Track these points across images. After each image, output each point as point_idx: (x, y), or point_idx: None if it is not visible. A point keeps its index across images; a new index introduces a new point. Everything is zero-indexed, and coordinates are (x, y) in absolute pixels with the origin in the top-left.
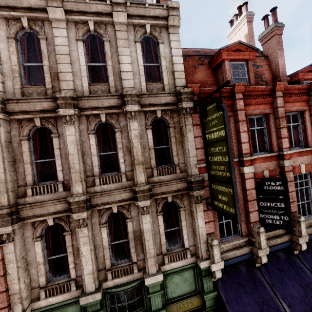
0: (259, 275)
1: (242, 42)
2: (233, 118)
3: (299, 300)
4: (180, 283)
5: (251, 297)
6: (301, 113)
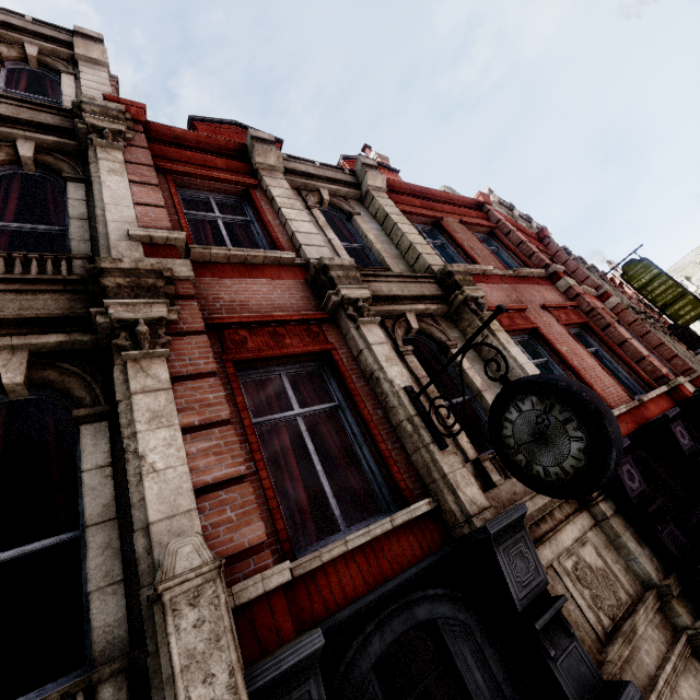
0: None
1: None
2: None
3: None
4: None
5: None
6: None
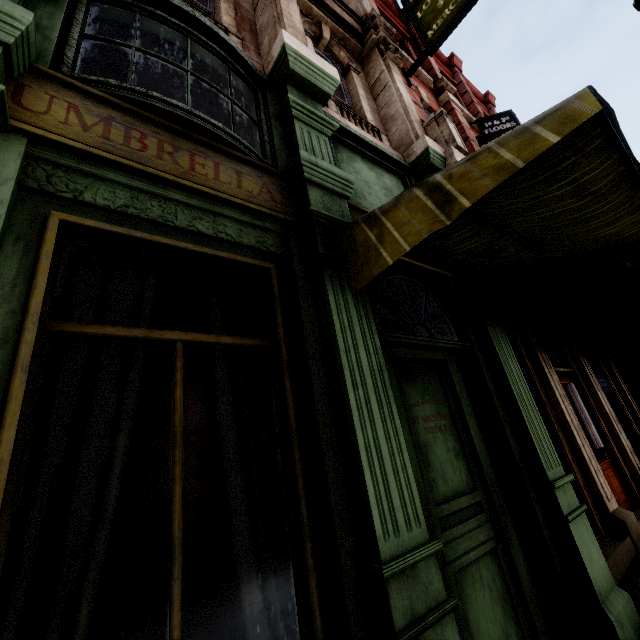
0: None
1: None
2: (411, 47)
3: None
4: (376, 188)
5: None
6: None
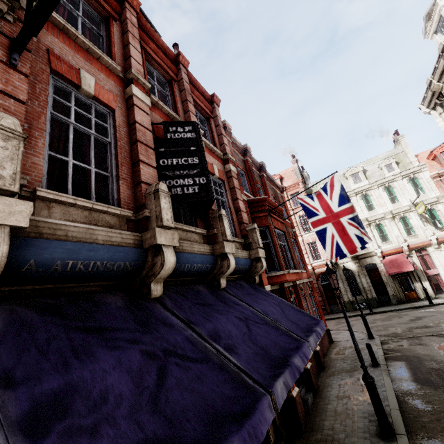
0: (159, 309)
1: (141, 8)
2: (120, 28)
3: (241, 338)
4: None
5: (129, 346)
6: (207, 120)
